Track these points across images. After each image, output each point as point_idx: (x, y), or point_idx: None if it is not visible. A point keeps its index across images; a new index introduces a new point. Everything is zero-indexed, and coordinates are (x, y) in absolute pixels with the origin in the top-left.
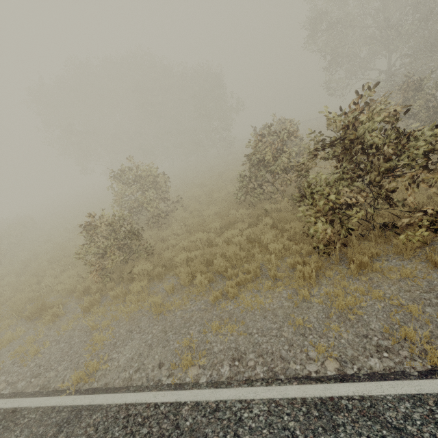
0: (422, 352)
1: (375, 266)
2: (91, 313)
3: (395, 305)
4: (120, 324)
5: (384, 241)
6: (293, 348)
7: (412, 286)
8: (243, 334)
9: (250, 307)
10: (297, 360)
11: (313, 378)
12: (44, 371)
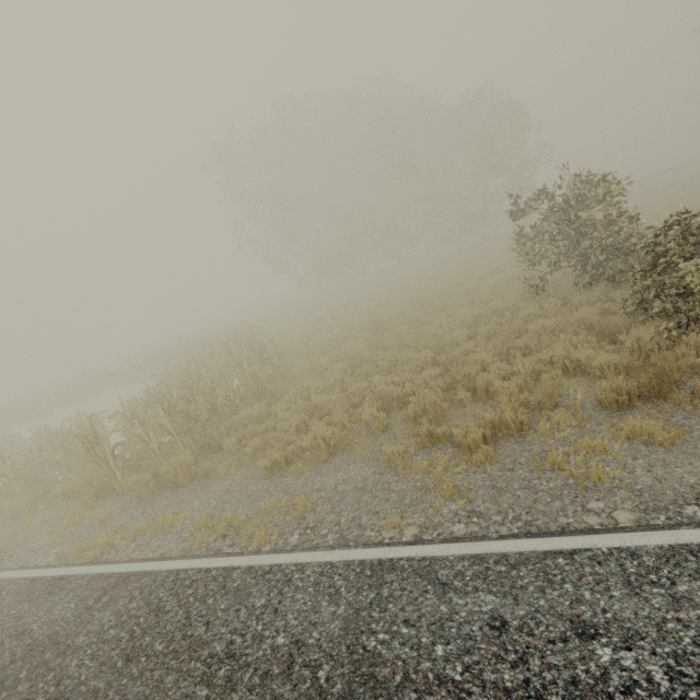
0: None
1: None
2: None
3: None
4: None
5: None
6: None
7: None
8: None
9: None
10: None
11: None
12: None
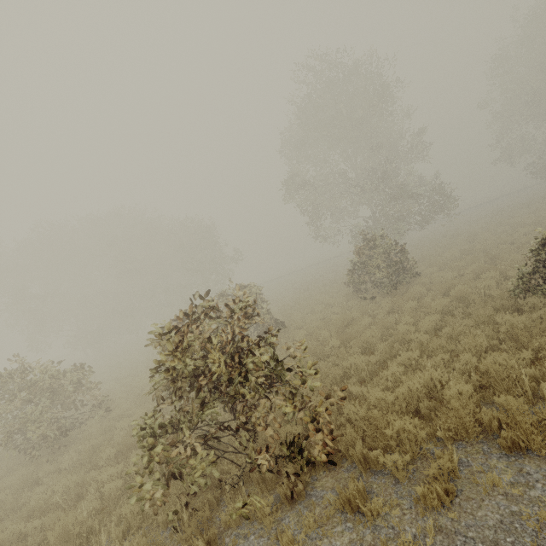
0: None
1: None
2: None
3: None
4: None
5: (269, 488)
6: None
7: None
8: None
9: None
10: None
11: None
12: None
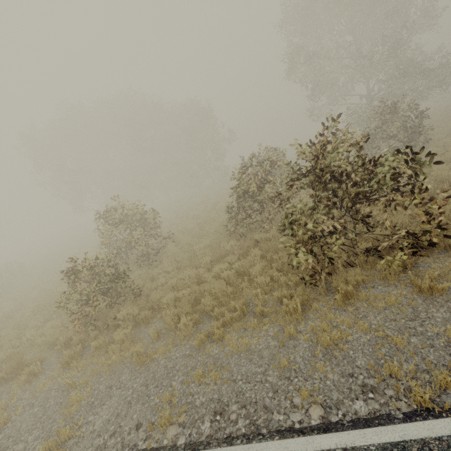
0: (406, 390)
1: (360, 295)
2: (71, 369)
3: (381, 337)
4: (100, 379)
5: (371, 266)
6: (278, 395)
7: (397, 314)
8: (227, 382)
9: (236, 350)
10: (281, 409)
11: (296, 429)
12: (13, 443)
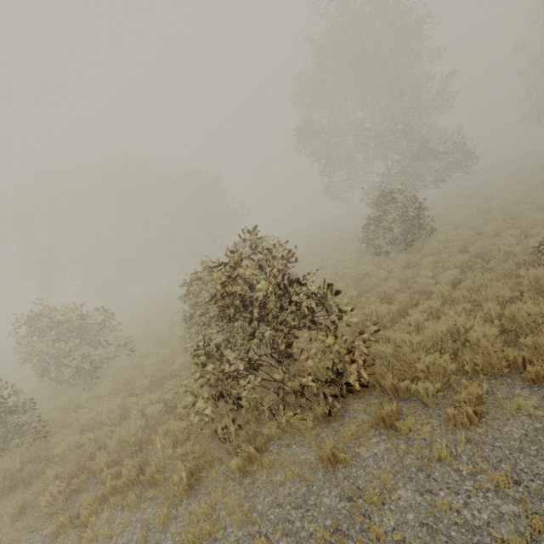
0: None
1: (264, 460)
2: None
3: (253, 535)
4: None
5: (303, 411)
6: None
7: (288, 495)
8: None
9: None
10: None
11: None
12: None
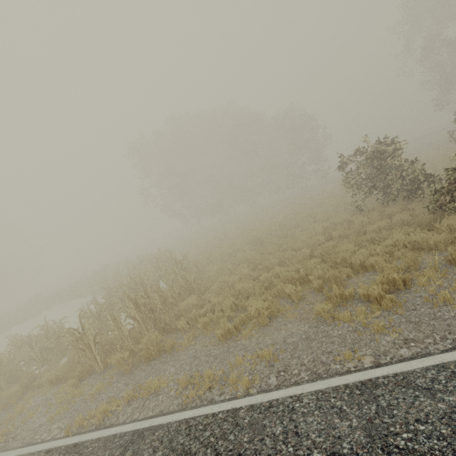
0: None
1: None
2: None
3: None
4: None
5: None
6: None
7: None
8: None
9: None
10: None
11: None
12: None
